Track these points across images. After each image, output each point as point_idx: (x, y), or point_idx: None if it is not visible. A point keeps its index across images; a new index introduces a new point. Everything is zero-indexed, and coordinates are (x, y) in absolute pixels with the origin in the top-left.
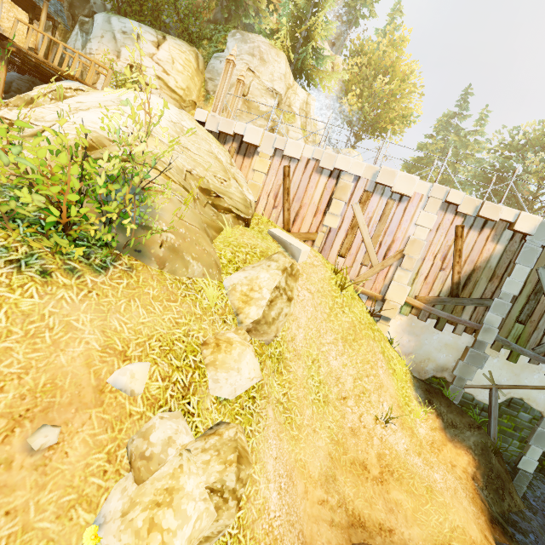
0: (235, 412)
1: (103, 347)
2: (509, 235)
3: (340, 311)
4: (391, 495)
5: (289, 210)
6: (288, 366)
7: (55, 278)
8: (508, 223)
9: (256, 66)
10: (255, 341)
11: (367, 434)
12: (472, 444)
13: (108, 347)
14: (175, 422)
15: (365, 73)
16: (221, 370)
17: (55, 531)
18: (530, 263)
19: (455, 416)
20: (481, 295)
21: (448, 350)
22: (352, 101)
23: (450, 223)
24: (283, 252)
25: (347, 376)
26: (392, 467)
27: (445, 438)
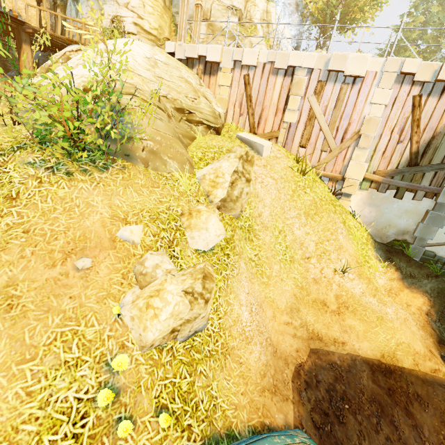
0: (213, 262)
1: (111, 216)
2: None
3: (302, 192)
4: (346, 322)
5: (253, 115)
6: (257, 235)
7: (76, 177)
8: None
9: None
10: (225, 215)
11: (327, 282)
12: (428, 289)
13: (115, 216)
14: (161, 257)
15: None
16: (195, 230)
17: (97, 308)
18: None
19: (413, 269)
20: (442, 160)
21: (408, 215)
22: None
23: (406, 95)
24: (250, 150)
25: (310, 242)
26: (348, 303)
27: (403, 285)
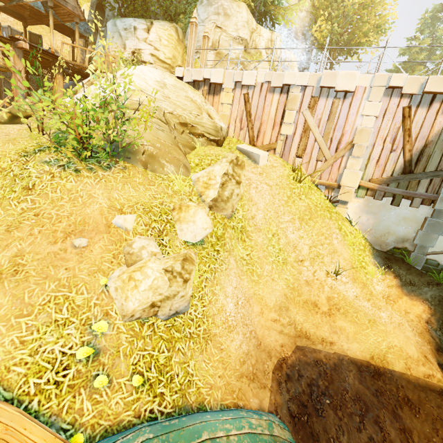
0: (202, 255)
1: (109, 206)
2: None
3: (297, 198)
4: (337, 323)
5: (252, 129)
6: (250, 236)
7: (82, 173)
8: None
9: (222, 22)
10: (217, 215)
11: (319, 284)
12: (428, 297)
13: (112, 207)
14: (148, 241)
15: None
16: (184, 223)
17: (88, 280)
18: None
19: (413, 277)
20: (436, 168)
21: (407, 223)
22: (321, 28)
23: (396, 106)
24: (248, 160)
25: (304, 245)
26: (339, 305)
27: (401, 292)
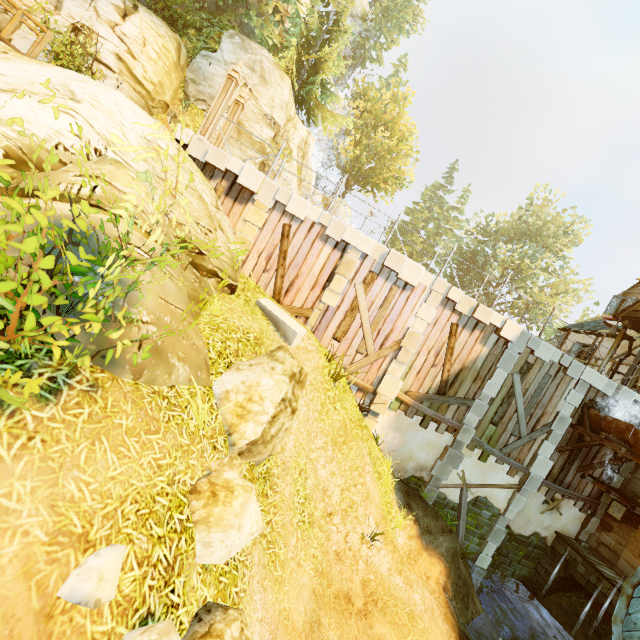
0: (219, 572)
1: (52, 535)
2: (495, 339)
3: (331, 407)
4: (374, 629)
5: (283, 277)
6: (275, 485)
7: None
8: (495, 327)
9: (255, 84)
10: (245, 463)
11: (352, 558)
12: (444, 551)
13: (60, 533)
14: None
15: (365, 121)
16: (216, 530)
17: None
18: (508, 368)
19: (430, 520)
20: (465, 395)
21: (429, 448)
22: (348, 147)
23: (446, 319)
24: (275, 332)
25: (335, 487)
26: (377, 594)
27: (421, 546)
